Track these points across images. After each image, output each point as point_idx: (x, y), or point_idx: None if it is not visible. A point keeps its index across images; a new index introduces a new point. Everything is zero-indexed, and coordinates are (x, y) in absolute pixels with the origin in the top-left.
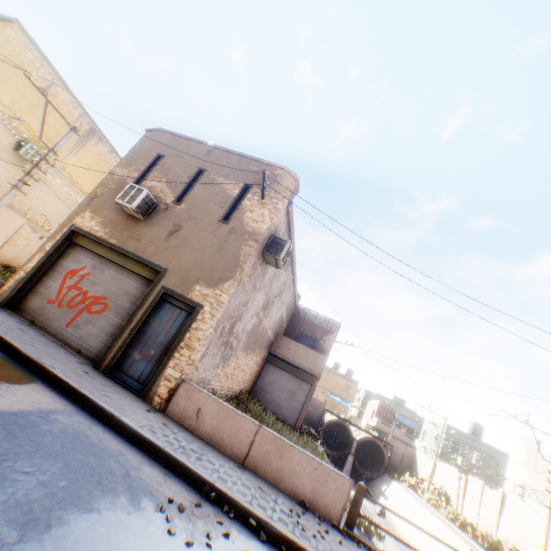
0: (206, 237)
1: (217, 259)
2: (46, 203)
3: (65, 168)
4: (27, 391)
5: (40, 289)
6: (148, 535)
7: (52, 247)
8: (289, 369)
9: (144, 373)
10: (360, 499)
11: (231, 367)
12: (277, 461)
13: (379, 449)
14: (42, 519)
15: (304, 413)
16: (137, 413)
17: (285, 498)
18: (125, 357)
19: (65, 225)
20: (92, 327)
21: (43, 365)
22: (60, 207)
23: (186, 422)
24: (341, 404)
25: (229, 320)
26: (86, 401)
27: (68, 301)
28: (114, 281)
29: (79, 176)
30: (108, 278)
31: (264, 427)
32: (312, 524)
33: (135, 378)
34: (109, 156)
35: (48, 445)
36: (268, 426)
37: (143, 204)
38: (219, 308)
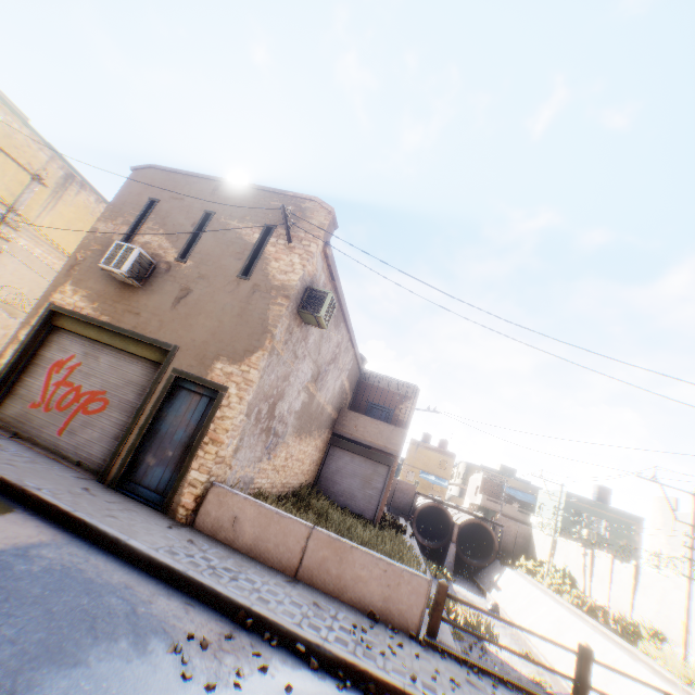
0: (222, 299)
1: (239, 326)
2: (24, 278)
3: (41, 230)
4: (1, 524)
5: (19, 391)
6: (154, 684)
7: (28, 335)
8: (360, 451)
9: (162, 480)
10: (442, 601)
11: (280, 458)
12: (337, 567)
13: (486, 533)
14: (4, 686)
15: (383, 502)
16: (153, 532)
17: (348, 612)
18: (136, 464)
19: (41, 306)
20: (92, 431)
21: (24, 488)
22: (43, 282)
23: (220, 534)
24: (436, 483)
25: (266, 401)
26: (83, 526)
27: (57, 402)
28: (114, 370)
29: (62, 239)
30: (105, 367)
31: (318, 529)
32: (381, 639)
33: (152, 488)
34: (98, 207)
35: (23, 590)
36: (334, 525)
37: (137, 267)
38: (247, 388)
